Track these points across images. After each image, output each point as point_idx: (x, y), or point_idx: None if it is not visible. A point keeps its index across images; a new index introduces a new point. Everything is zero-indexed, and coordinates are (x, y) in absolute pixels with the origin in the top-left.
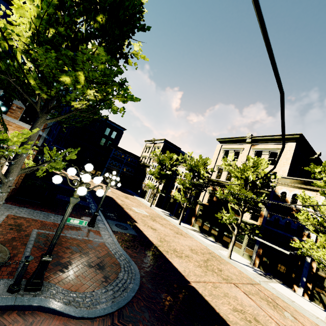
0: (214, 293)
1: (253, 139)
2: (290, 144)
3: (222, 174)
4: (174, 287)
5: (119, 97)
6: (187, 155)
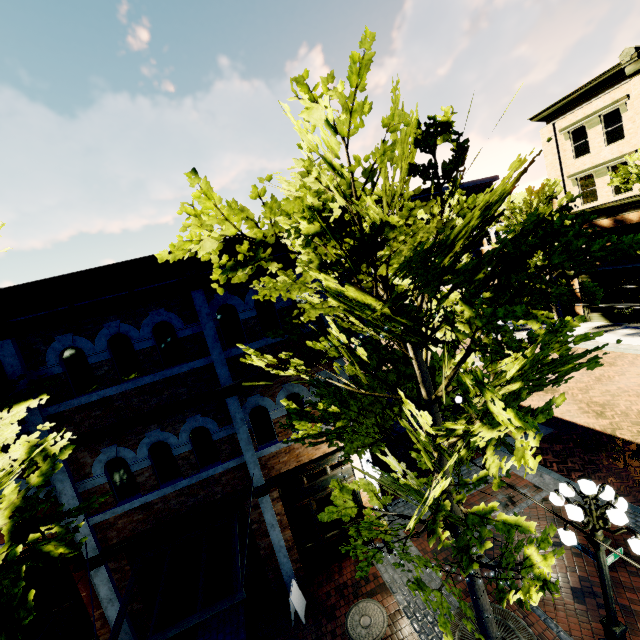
0: None
1: None
2: None
3: (597, 188)
4: None
5: (555, 348)
6: (499, 210)
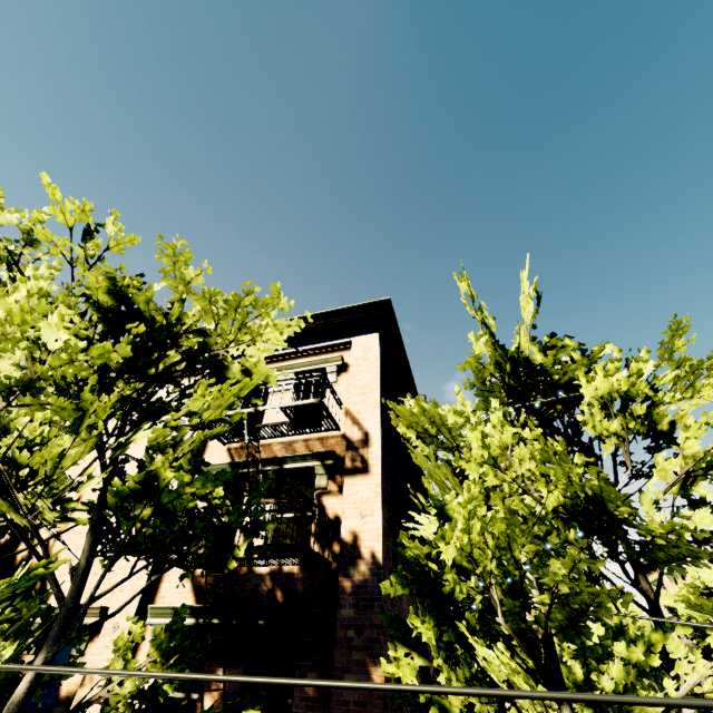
0: None
1: None
2: None
3: None
4: None
5: None
6: None
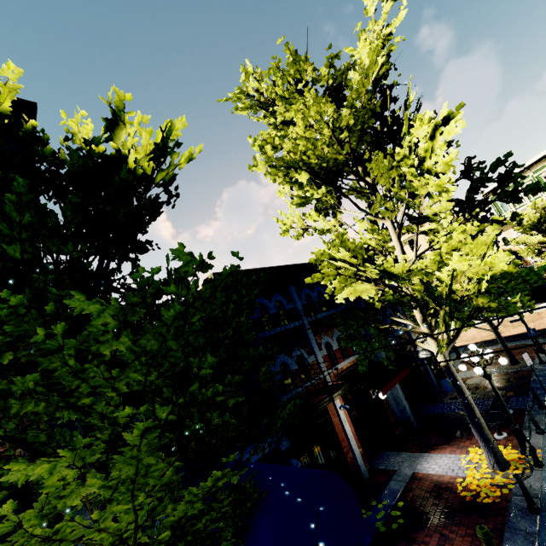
0: None
1: None
2: None
3: None
4: (541, 333)
5: None
6: None
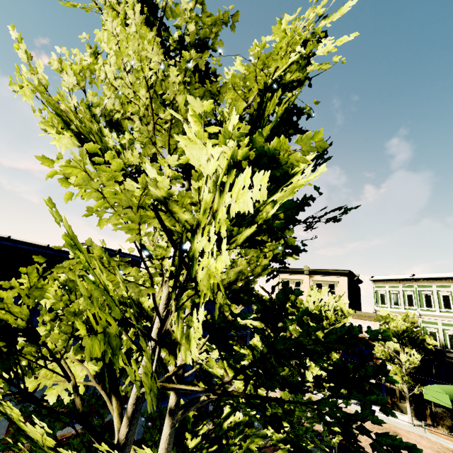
0: (364, 445)
1: (310, 271)
2: (343, 278)
3: None
4: None
5: None
6: None
